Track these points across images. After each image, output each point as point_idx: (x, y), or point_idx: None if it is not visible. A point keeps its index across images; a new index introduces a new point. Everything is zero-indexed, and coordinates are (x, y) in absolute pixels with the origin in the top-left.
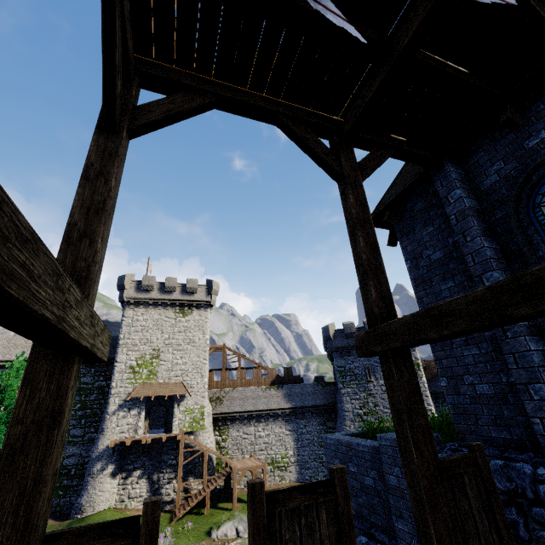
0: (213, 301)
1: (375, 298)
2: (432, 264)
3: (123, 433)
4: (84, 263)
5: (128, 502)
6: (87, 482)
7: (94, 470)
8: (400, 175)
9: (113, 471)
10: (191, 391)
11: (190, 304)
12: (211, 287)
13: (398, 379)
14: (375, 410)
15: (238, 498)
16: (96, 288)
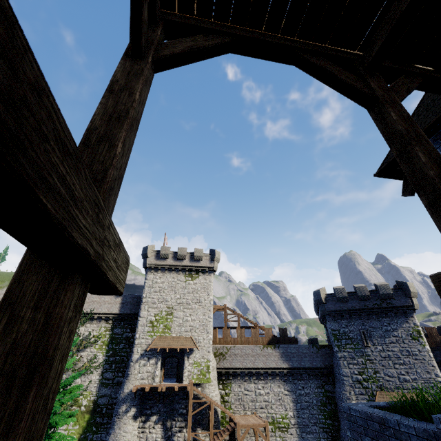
0: (215, 267)
1: None
2: None
3: (144, 379)
4: (101, 166)
5: None
6: (114, 421)
7: (120, 411)
8: None
9: (135, 414)
10: (198, 345)
11: (197, 269)
12: (214, 255)
13: None
14: (375, 376)
15: None
16: (114, 199)
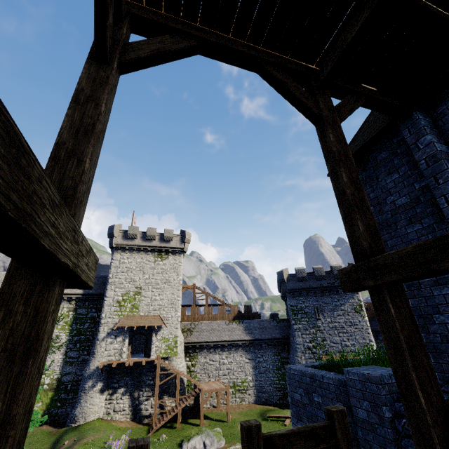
0: (185, 248)
1: (362, 231)
2: (397, 209)
3: (110, 356)
4: (71, 182)
5: (113, 415)
6: (80, 396)
7: (86, 386)
8: (361, 130)
9: (102, 388)
10: (166, 323)
11: (166, 250)
12: (184, 236)
13: (395, 315)
14: (323, 344)
15: (205, 415)
16: (83, 210)
